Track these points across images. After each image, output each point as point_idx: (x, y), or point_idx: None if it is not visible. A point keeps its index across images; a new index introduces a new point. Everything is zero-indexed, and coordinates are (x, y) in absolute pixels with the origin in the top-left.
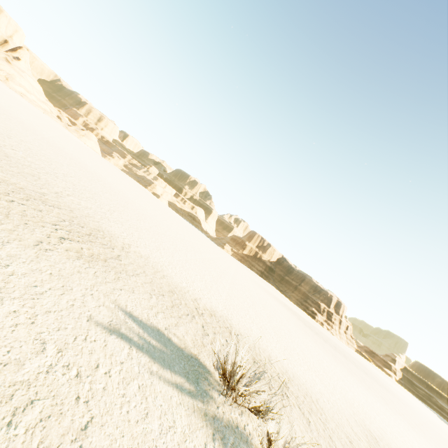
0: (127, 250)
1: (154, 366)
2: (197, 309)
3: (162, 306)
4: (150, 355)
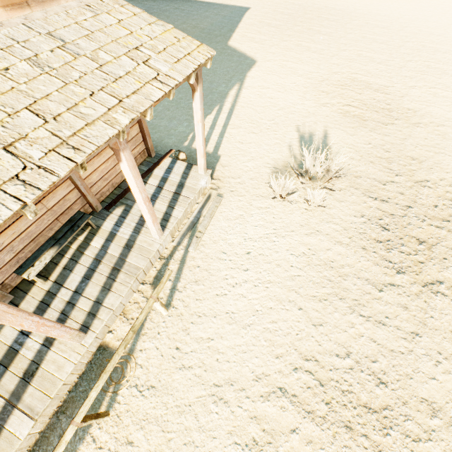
0: (421, 126)
1: (295, 147)
2: (427, 181)
3: (364, 150)
4: (301, 145)
